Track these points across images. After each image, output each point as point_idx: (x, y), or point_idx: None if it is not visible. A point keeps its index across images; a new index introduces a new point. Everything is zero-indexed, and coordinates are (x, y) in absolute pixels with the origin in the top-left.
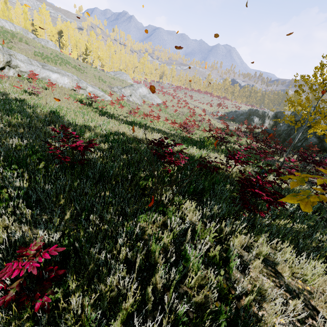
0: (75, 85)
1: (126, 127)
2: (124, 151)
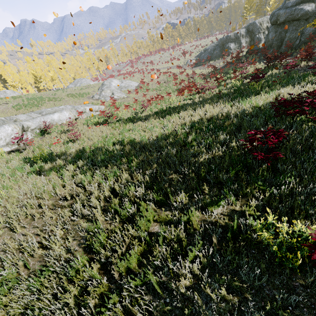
0: (75, 113)
1: (176, 117)
2: (248, 129)
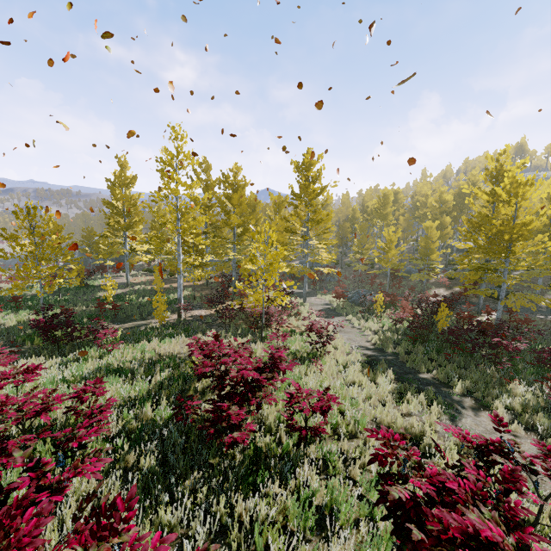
0: None
1: None
2: None
